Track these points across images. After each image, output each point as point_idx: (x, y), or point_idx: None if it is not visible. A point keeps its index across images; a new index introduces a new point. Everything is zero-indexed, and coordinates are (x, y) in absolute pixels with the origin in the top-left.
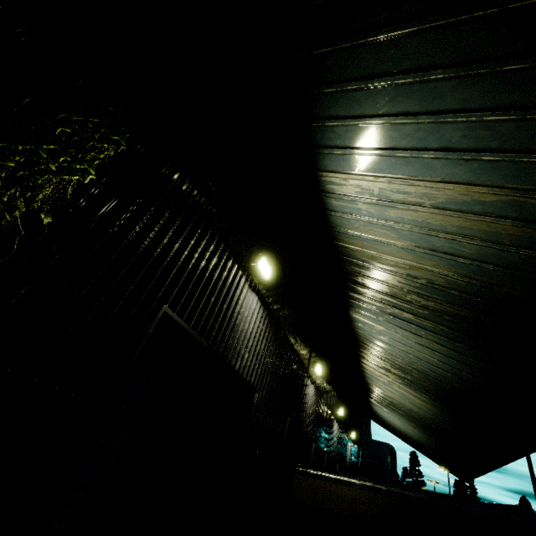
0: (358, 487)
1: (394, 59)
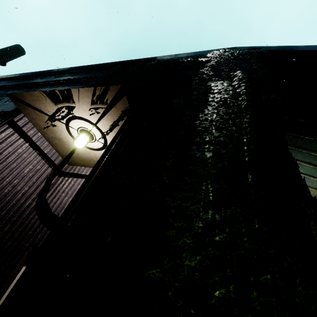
0: None
1: (314, 146)
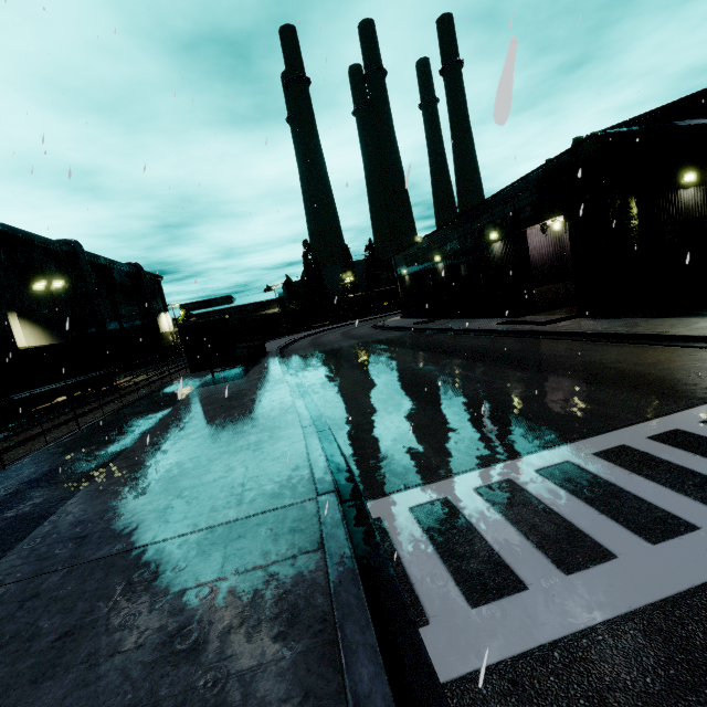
0: None
1: None
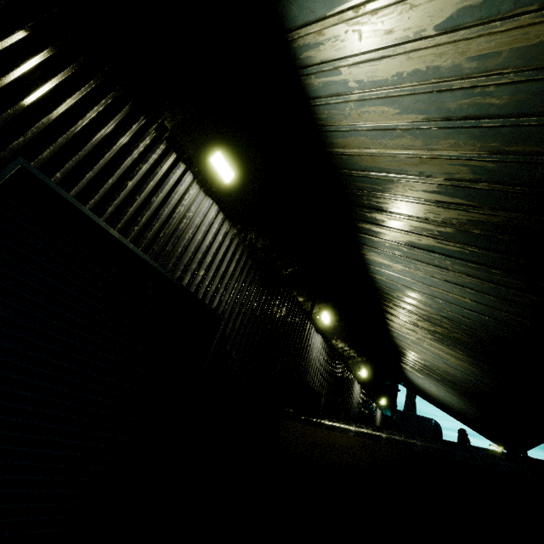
0: (353, 433)
1: None
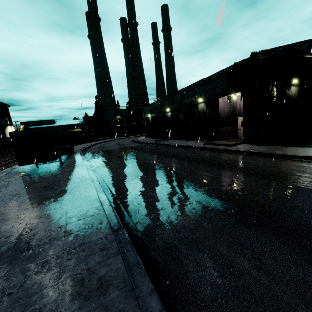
0: None
1: None
